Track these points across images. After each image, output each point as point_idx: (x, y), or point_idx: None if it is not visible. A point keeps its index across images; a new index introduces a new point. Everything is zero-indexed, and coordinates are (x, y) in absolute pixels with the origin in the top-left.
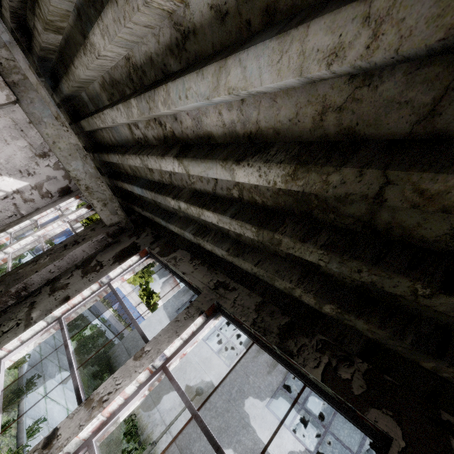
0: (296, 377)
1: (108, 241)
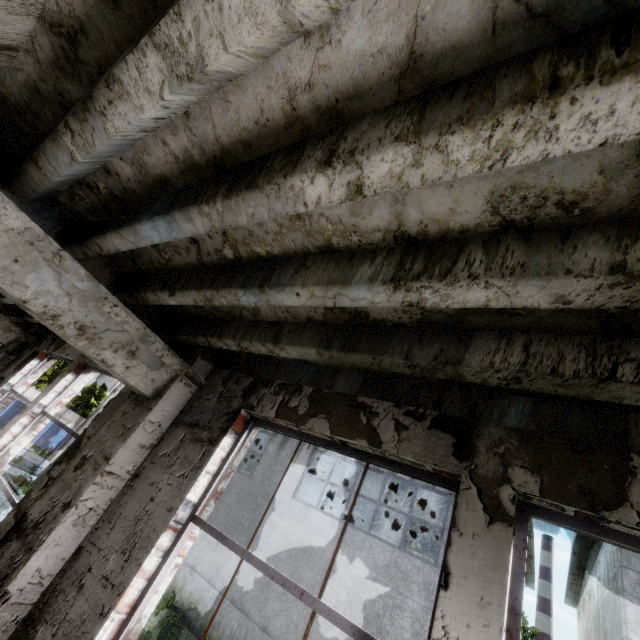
0: (354, 471)
1: (11, 359)
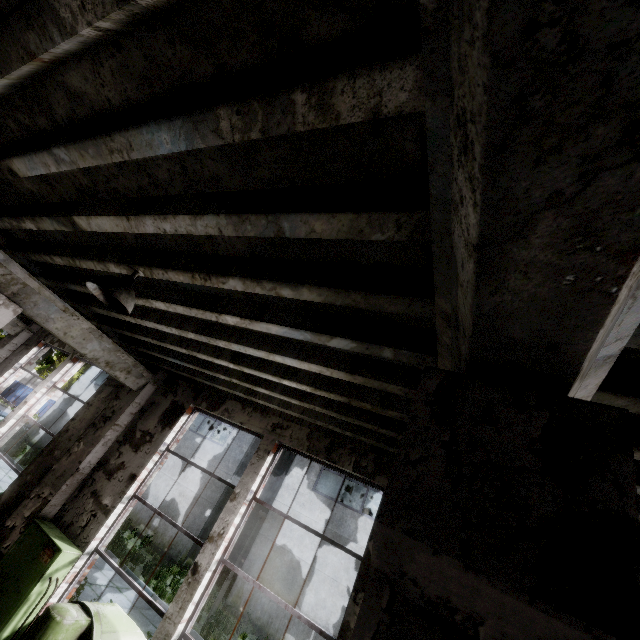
0: None
1: None
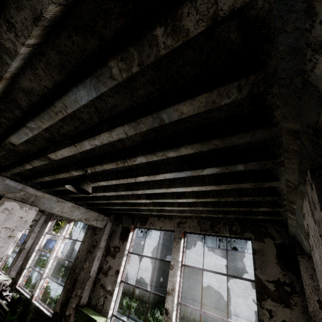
0: None
1: None
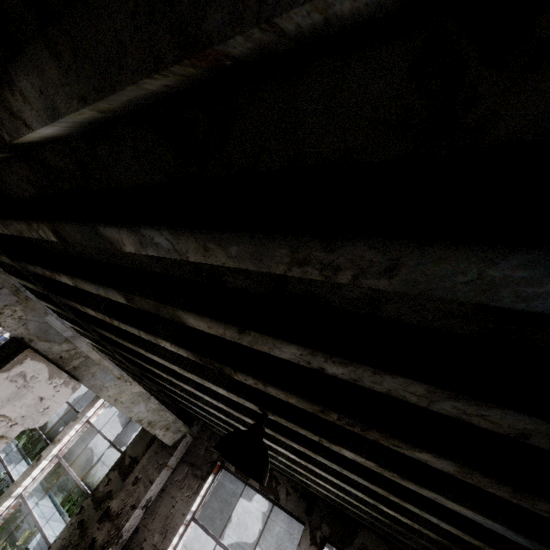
0: None
1: None
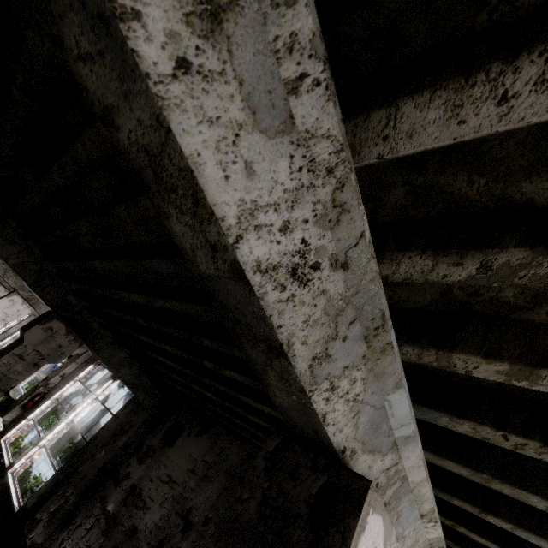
0: None
1: None
